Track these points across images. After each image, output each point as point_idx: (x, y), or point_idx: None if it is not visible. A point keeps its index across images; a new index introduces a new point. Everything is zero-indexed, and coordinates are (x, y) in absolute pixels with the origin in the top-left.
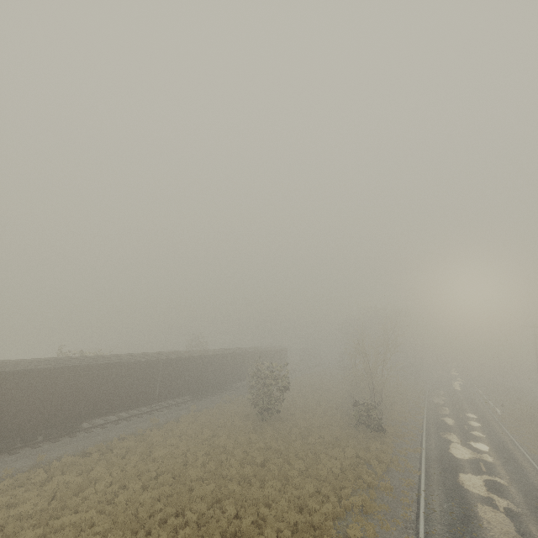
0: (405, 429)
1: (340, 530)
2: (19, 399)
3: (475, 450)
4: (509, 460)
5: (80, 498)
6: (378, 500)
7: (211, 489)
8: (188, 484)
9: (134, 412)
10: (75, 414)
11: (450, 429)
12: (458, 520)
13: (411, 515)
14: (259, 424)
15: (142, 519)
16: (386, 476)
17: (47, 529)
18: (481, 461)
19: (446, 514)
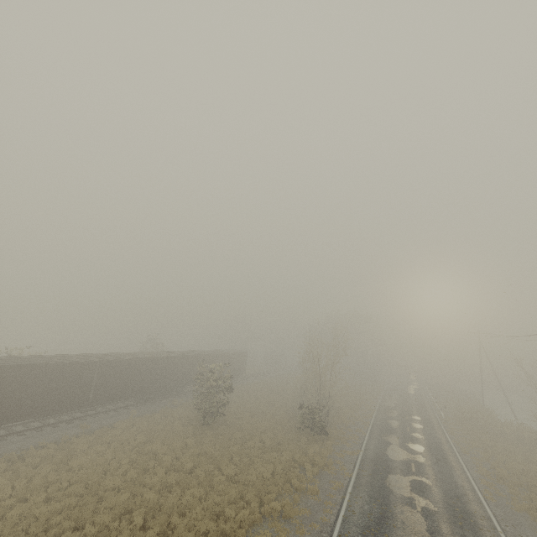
0: (350, 432)
1: (252, 536)
2: None
3: (410, 452)
4: (440, 460)
5: None
6: (302, 504)
7: (124, 499)
8: (101, 494)
9: (65, 418)
10: None
11: (392, 432)
12: (374, 522)
13: (330, 518)
14: (201, 428)
15: (32, 535)
16: (317, 479)
17: None
18: (413, 462)
19: (365, 515)
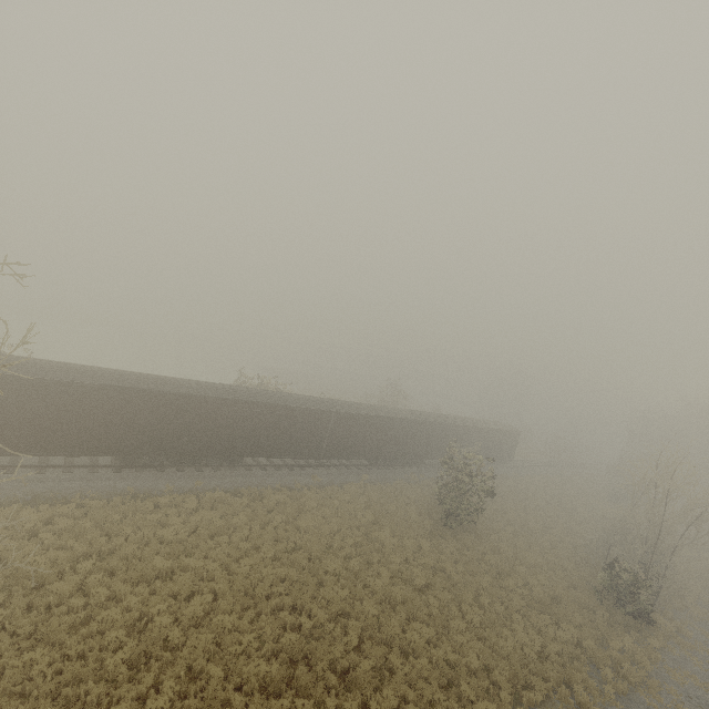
0: (702, 636)
1: None
2: (184, 422)
3: None
4: None
5: (214, 542)
6: None
7: (343, 595)
8: (321, 576)
9: (300, 461)
10: (234, 449)
11: None
12: None
13: None
14: (440, 528)
15: (258, 595)
16: (622, 704)
17: (176, 563)
18: None
19: None
